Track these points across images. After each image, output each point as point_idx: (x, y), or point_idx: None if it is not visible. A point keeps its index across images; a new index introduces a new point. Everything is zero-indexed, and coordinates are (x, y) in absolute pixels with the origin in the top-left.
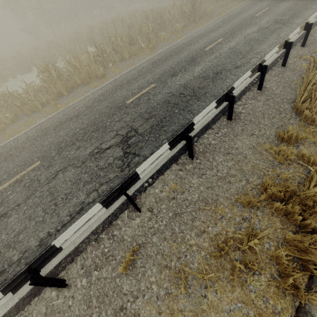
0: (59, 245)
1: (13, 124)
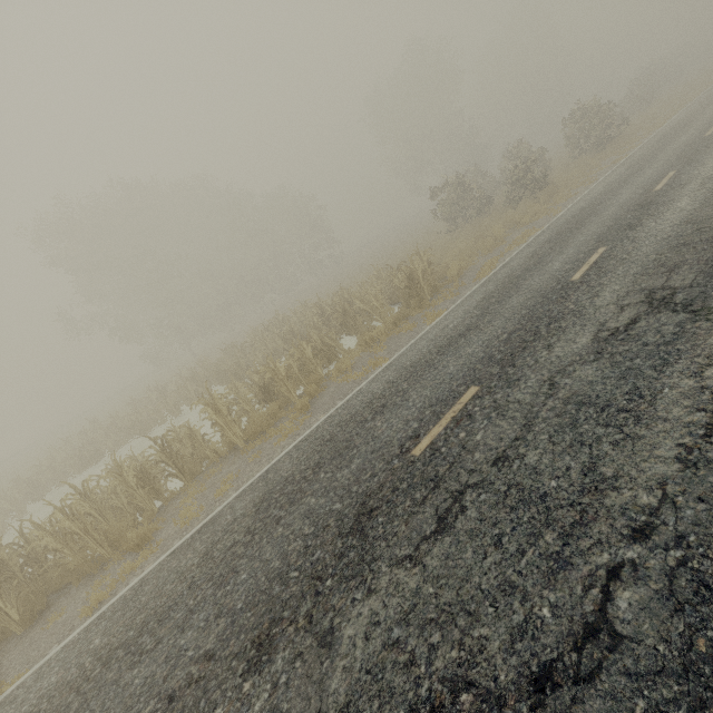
0: None
1: None
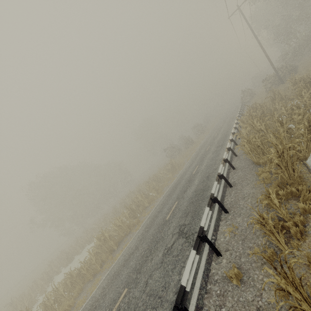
0: (185, 284)
1: (79, 296)
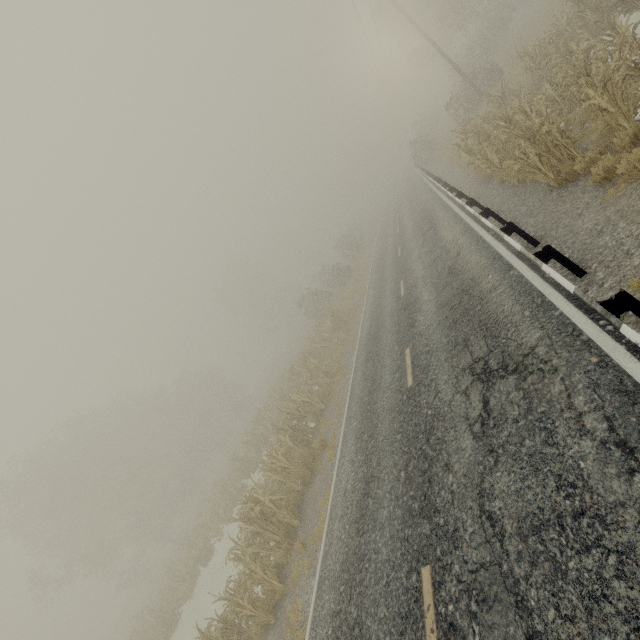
0: None
1: None
